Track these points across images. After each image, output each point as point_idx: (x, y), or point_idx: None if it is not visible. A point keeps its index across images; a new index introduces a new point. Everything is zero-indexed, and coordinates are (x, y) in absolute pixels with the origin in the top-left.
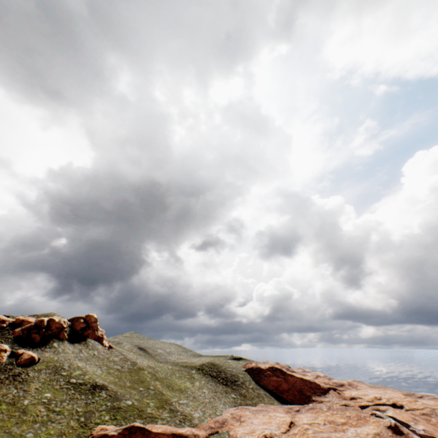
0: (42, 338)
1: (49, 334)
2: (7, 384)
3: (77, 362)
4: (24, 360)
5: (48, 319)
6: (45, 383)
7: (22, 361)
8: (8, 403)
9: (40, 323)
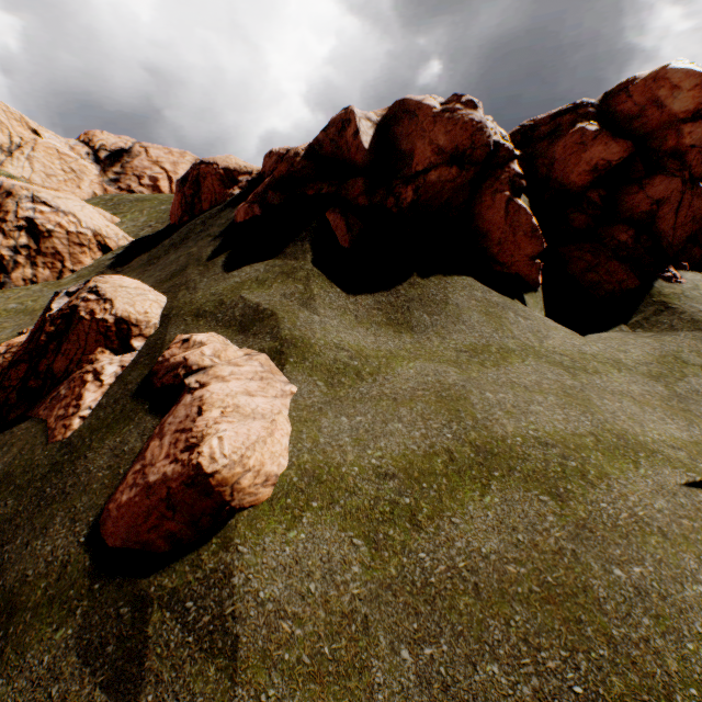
0: (359, 238)
1: (403, 209)
2: None
3: None
4: (125, 507)
5: (379, 115)
6: None
7: (107, 516)
8: None
9: (335, 143)
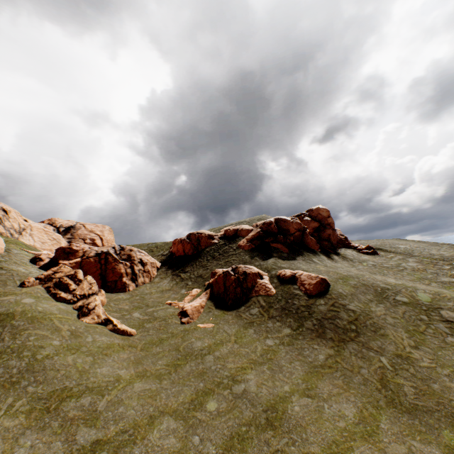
0: (287, 249)
1: (291, 241)
2: (342, 345)
3: (380, 278)
4: (313, 287)
5: (272, 220)
6: (409, 333)
7: (310, 290)
8: (436, 416)
9: (267, 228)
